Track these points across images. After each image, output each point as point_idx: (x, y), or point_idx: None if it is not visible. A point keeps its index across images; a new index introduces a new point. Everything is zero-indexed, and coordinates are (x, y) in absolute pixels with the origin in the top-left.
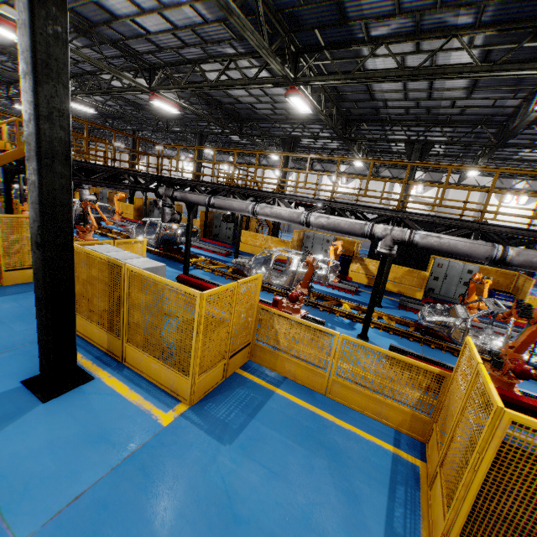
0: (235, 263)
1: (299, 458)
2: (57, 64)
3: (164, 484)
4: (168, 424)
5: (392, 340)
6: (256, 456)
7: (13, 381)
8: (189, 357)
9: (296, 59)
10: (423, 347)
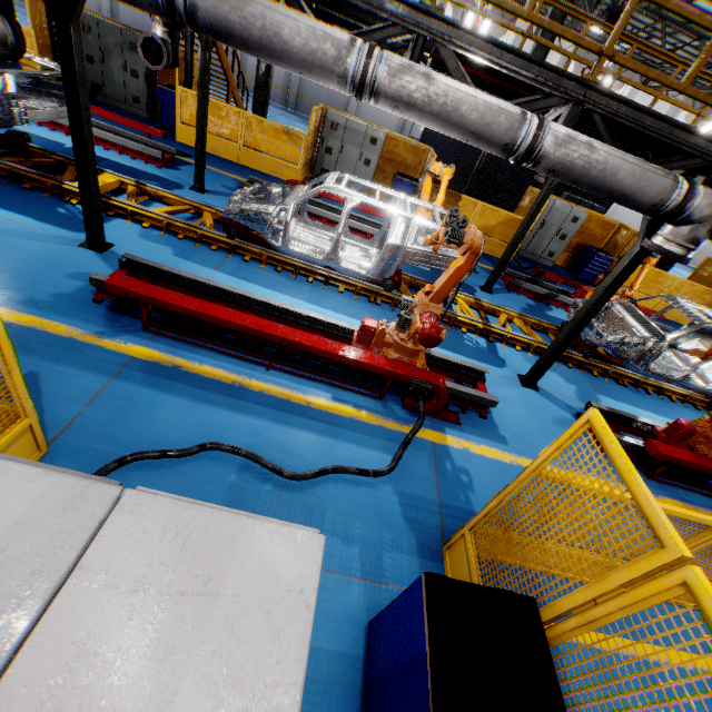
0: (237, 212)
1: None
2: None
3: None
4: None
5: (554, 373)
6: None
7: None
8: None
9: None
10: (588, 378)
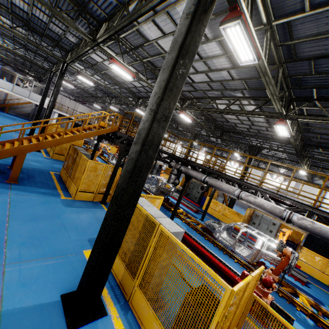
0: (207, 223)
1: None
2: (176, 90)
3: None
4: None
5: None
6: None
7: (56, 291)
8: None
9: (289, 104)
10: None
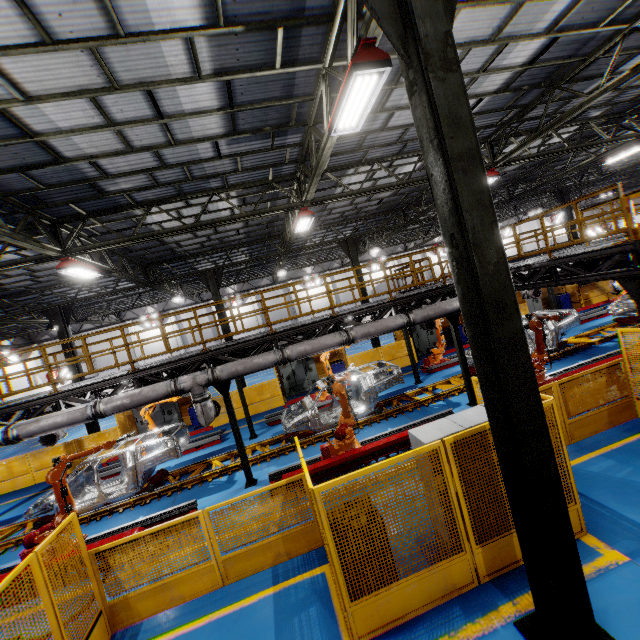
0: None
1: None
2: None
3: None
4: None
5: None
6: None
7: None
8: None
9: None
10: None
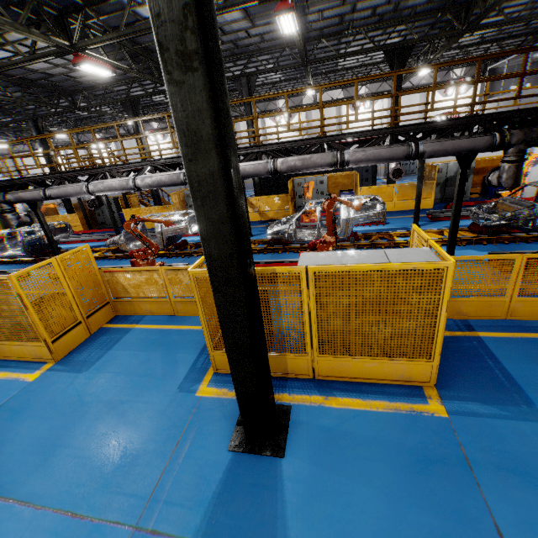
0: (109, 243)
1: (140, 358)
2: None
3: (28, 410)
4: (35, 379)
5: None
6: (107, 370)
7: None
8: (33, 328)
9: (63, 24)
10: (273, 255)
